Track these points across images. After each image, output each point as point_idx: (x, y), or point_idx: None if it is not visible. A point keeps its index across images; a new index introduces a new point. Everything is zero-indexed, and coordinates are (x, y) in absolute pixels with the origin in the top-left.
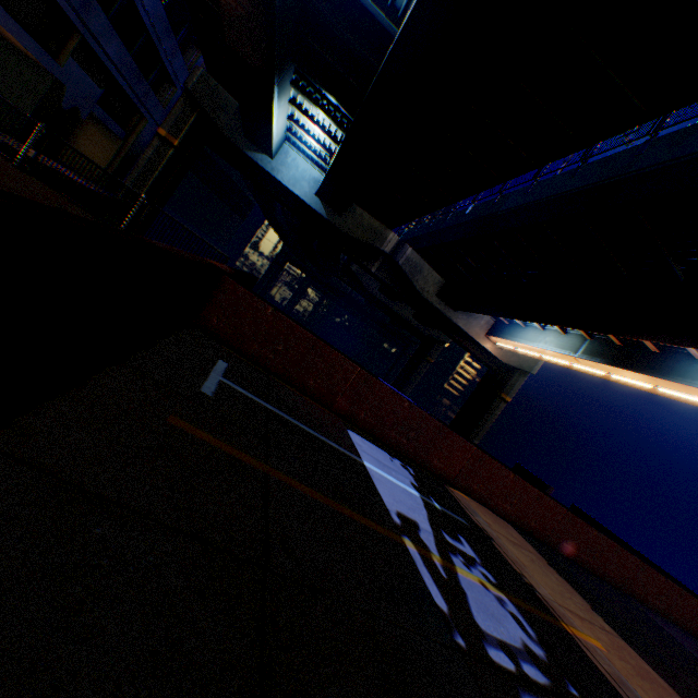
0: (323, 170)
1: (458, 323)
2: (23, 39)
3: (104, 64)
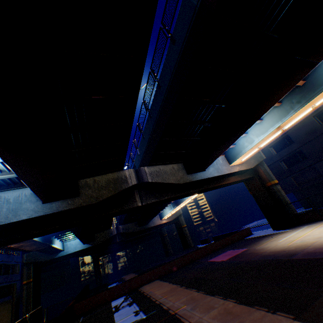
0: None
1: (151, 225)
2: None
3: None
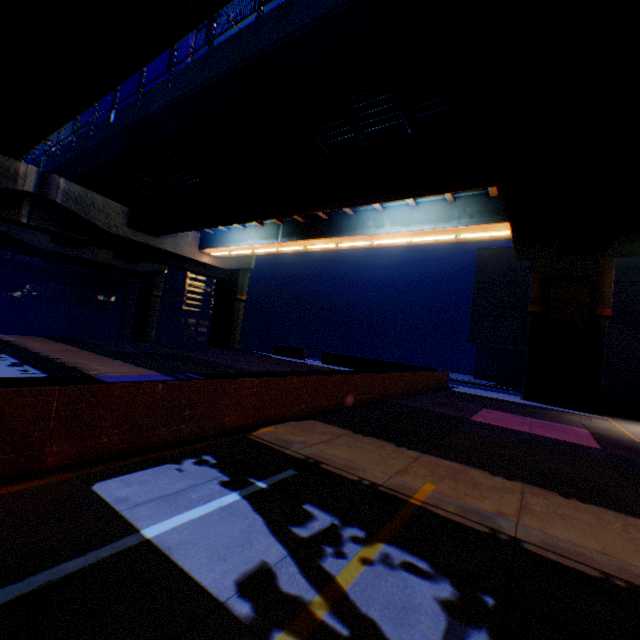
0: None
1: (168, 248)
2: None
3: None
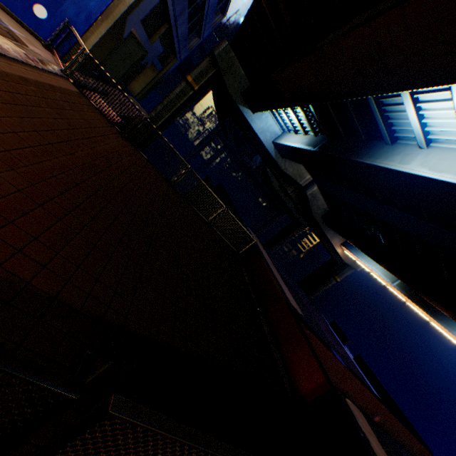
0: (281, 127)
1: (327, 235)
2: (142, 36)
3: (172, 37)
